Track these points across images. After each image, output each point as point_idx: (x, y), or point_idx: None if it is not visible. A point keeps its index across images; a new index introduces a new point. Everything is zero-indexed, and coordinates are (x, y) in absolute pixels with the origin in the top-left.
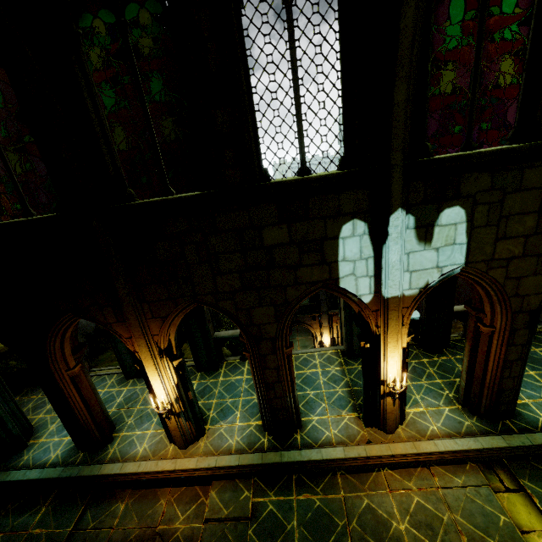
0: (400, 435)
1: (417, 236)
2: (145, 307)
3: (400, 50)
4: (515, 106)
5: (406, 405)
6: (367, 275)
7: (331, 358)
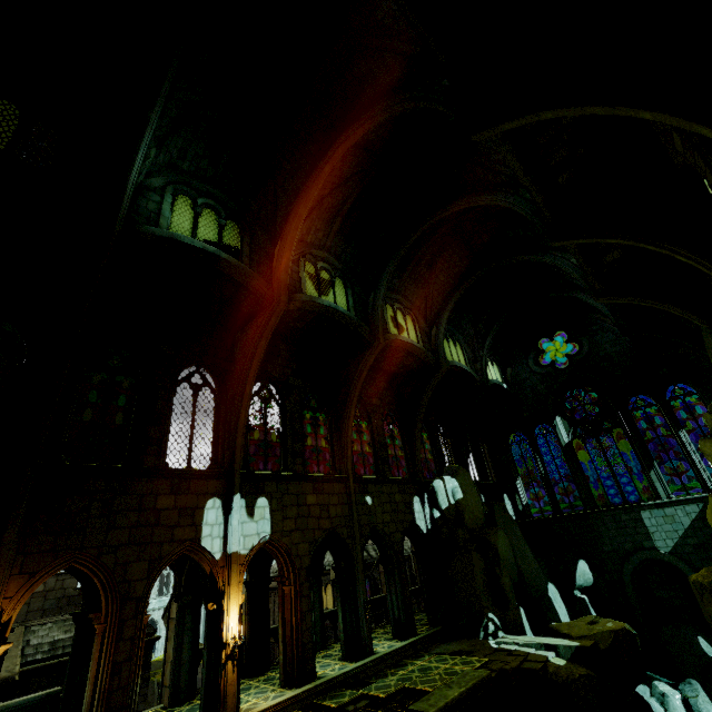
0: None
1: (247, 512)
2: (18, 560)
3: (240, 426)
4: (281, 459)
5: (241, 704)
6: (220, 537)
7: None
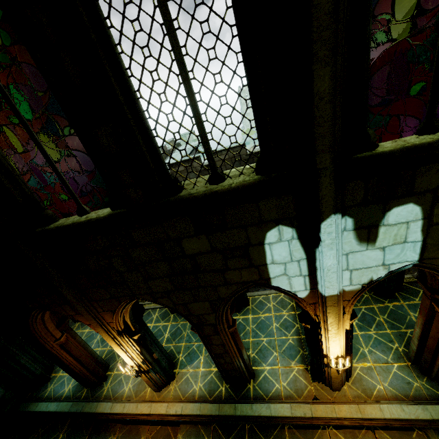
0: (346, 394)
1: (357, 237)
2: (94, 304)
3: (315, 17)
4: None
5: (354, 358)
6: (301, 275)
7: (284, 302)
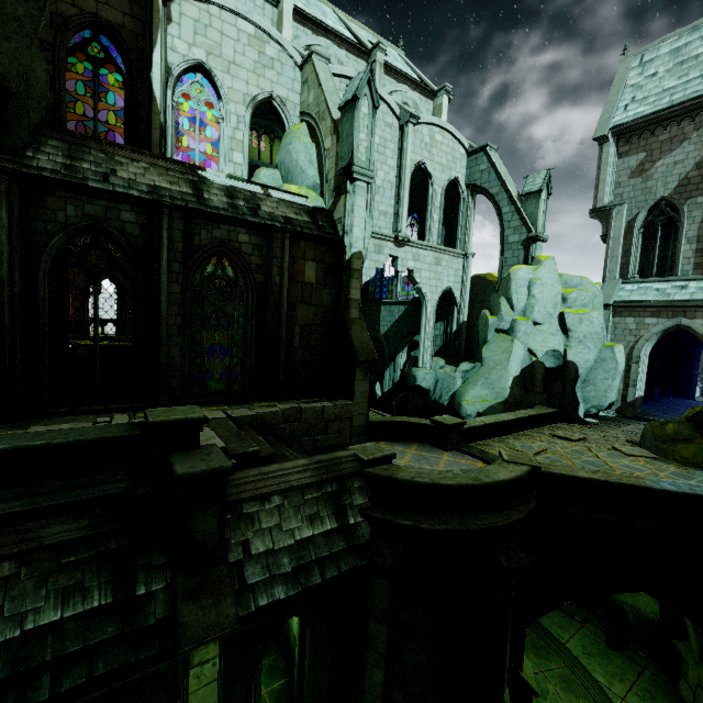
0: None
1: None
2: None
3: None
4: None
5: None
6: None
7: None
